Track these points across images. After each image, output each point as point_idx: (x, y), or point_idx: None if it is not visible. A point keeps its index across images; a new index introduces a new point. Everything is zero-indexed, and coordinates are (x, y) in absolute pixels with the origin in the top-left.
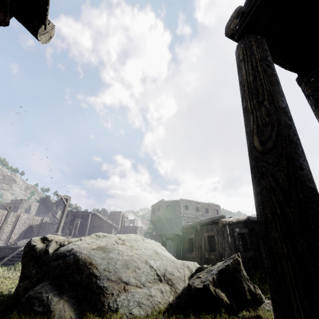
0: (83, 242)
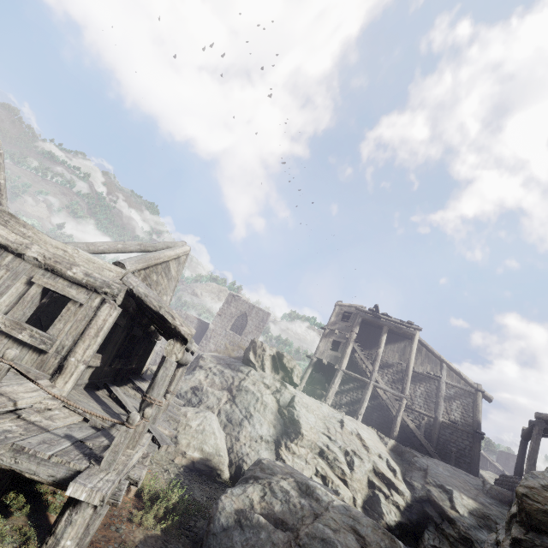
0: (482, 472)
